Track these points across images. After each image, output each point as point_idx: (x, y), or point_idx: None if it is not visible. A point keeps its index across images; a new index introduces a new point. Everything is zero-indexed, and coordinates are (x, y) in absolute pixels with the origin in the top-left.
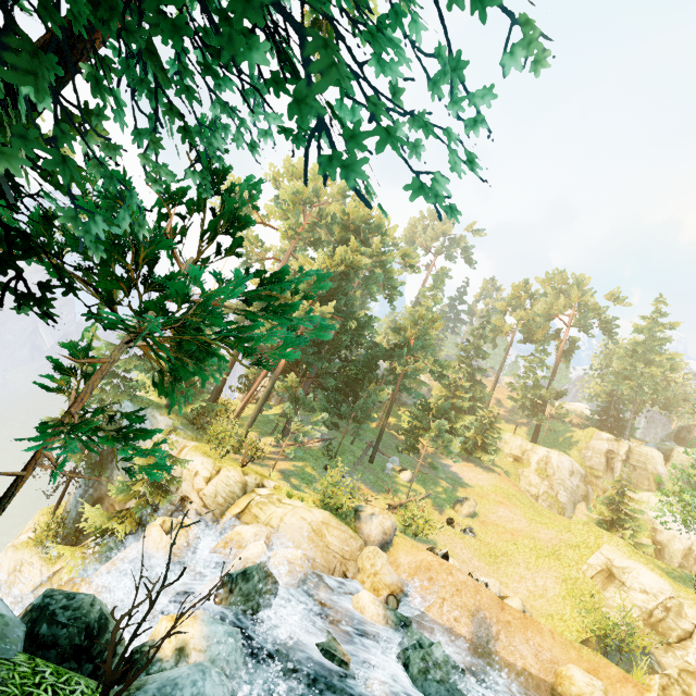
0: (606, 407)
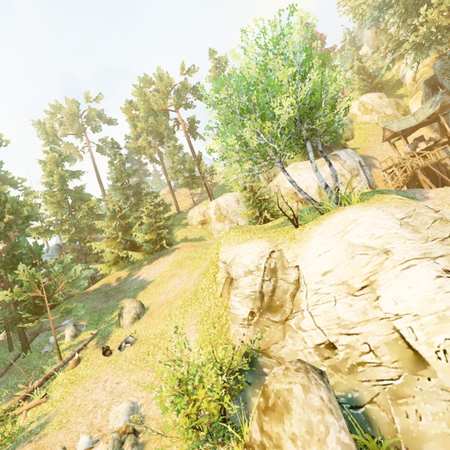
0: None
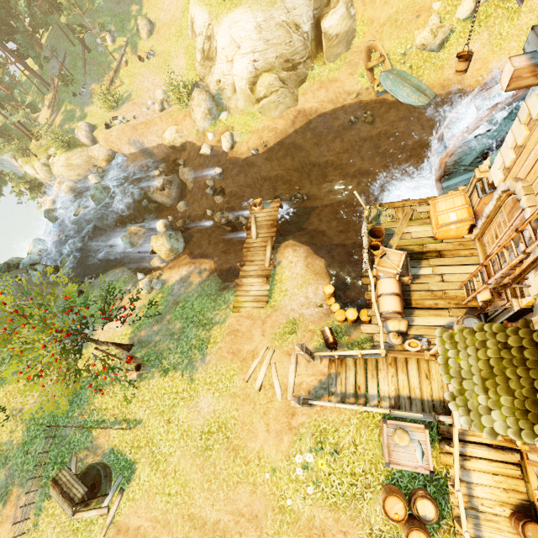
0: None
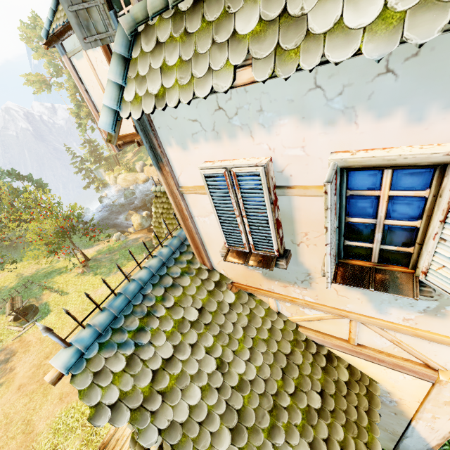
0: None
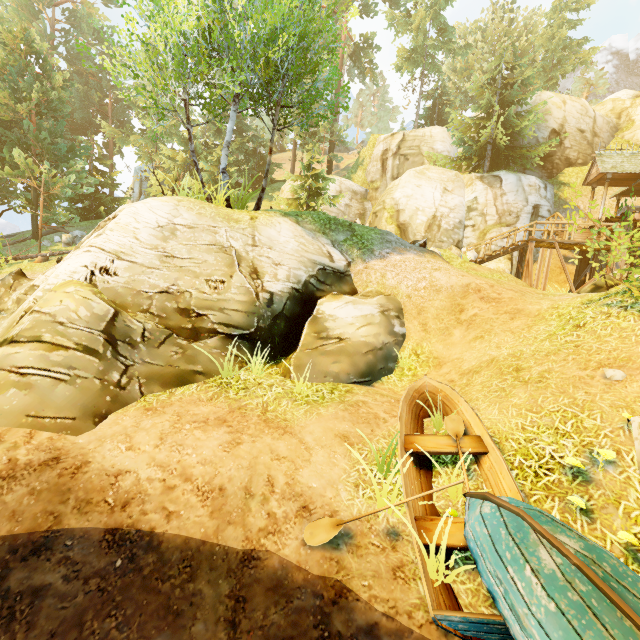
0: (428, 115)
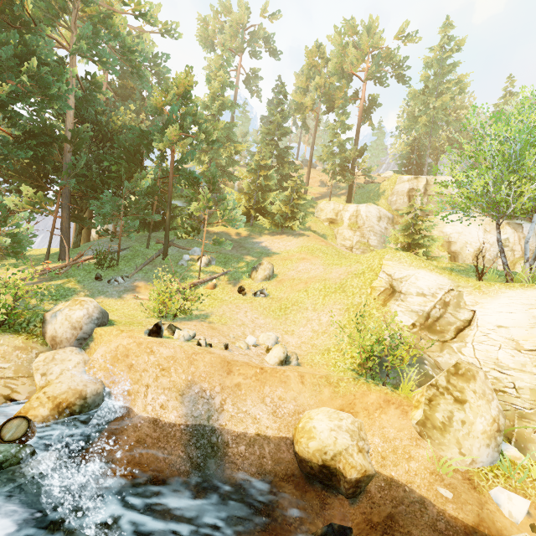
0: (409, 157)
